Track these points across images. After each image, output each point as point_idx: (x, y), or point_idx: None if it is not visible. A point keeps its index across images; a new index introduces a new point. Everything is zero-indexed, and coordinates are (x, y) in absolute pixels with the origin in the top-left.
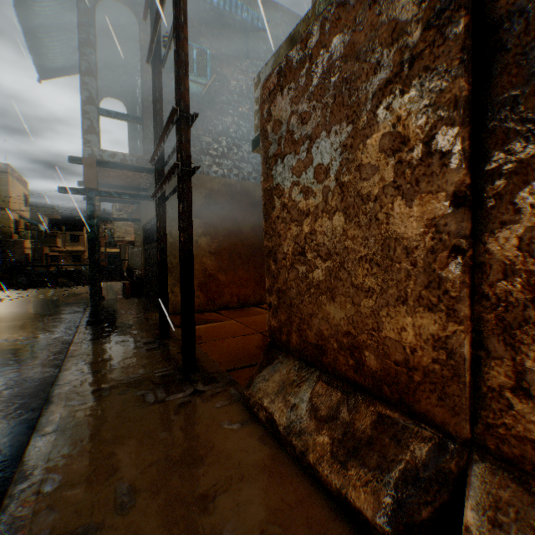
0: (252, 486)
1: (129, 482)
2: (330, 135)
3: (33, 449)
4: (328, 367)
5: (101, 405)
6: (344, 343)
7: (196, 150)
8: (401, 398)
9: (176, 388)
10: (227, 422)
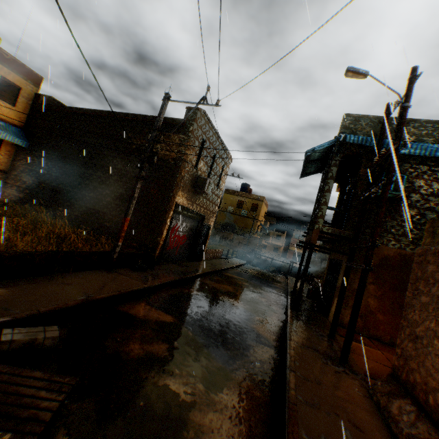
0: (360, 409)
1: (318, 378)
2: (435, 297)
3: (289, 351)
4: (414, 395)
5: (305, 350)
6: (422, 387)
7: (381, 229)
8: (436, 418)
9: (335, 364)
10: (356, 389)
